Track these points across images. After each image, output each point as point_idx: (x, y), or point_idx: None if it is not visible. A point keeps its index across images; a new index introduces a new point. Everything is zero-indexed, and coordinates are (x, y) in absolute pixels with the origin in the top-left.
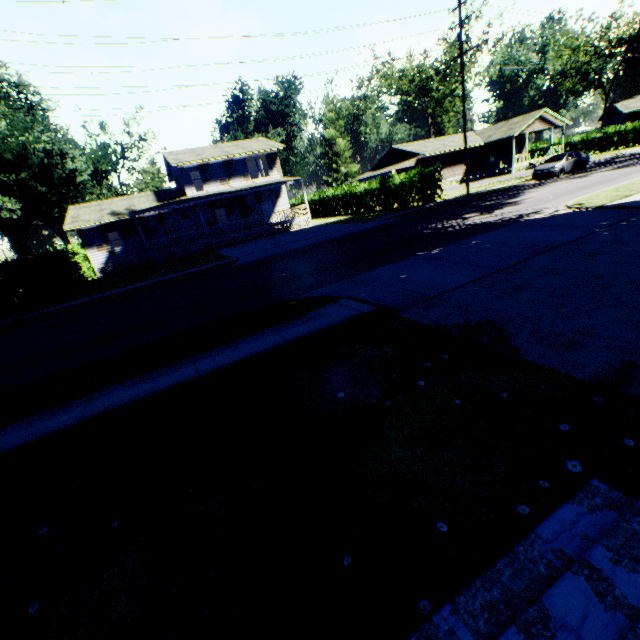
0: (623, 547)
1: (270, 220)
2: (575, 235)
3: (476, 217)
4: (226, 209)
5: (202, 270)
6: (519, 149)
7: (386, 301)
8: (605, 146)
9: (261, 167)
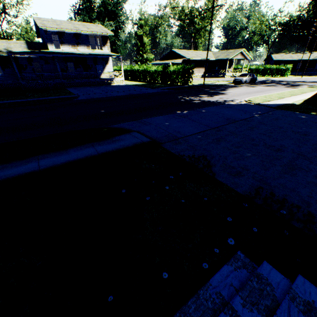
0: (248, 296)
1: (101, 76)
2: (246, 116)
3: (206, 97)
4: (74, 64)
5: (55, 99)
6: (229, 66)
7: (156, 136)
8: (264, 74)
9: (98, 43)
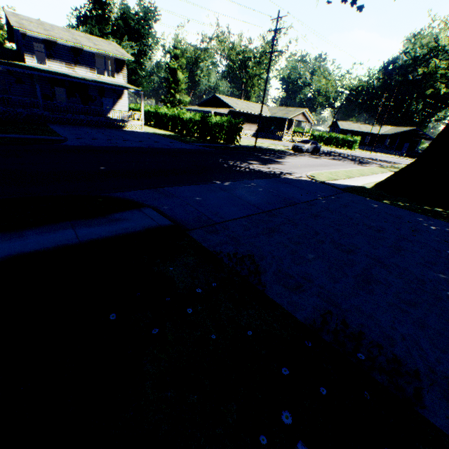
0: None
1: (108, 114)
2: (309, 198)
3: (257, 165)
4: (67, 90)
5: (23, 139)
6: (288, 128)
7: (182, 218)
8: (329, 143)
9: (109, 67)
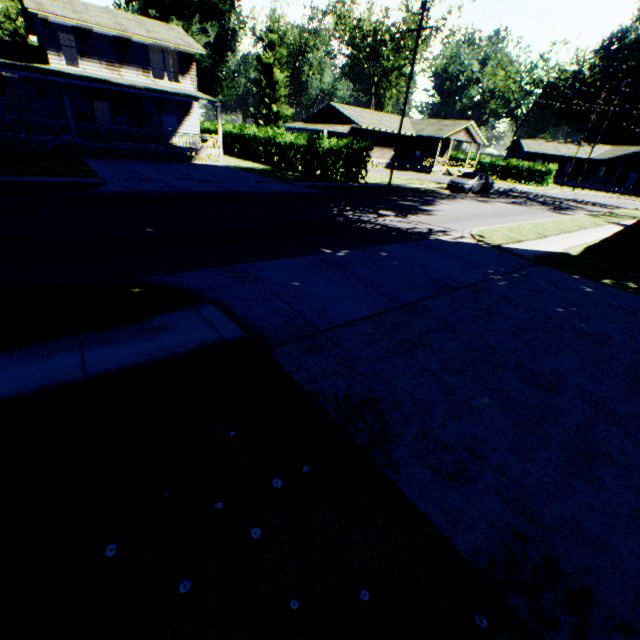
0: None
1: (171, 140)
2: (475, 277)
3: (391, 218)
4: (111, 105)
5: (41, 184)
6: (442, 152)
7: (263, 323)
8: (505, 176)
9: (171, 66)
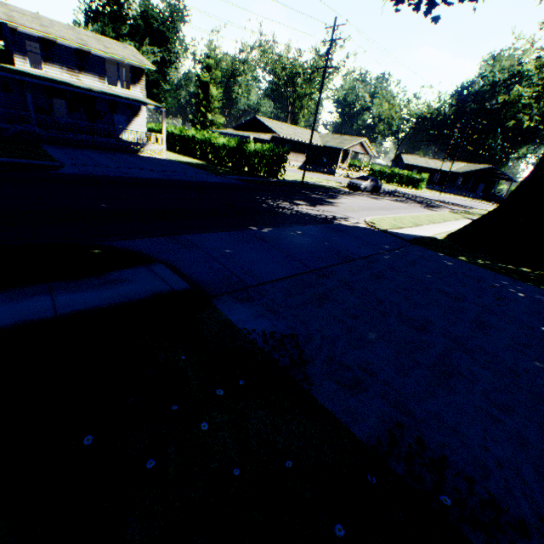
0: None
1: (121, 135)
2: (368, 251)
3: (304, 206)
4: (68, 103)
5: (4, 163)
6: (343, 160)
7: (204, 279)
8: (391, 180)
9: (124, 76)
